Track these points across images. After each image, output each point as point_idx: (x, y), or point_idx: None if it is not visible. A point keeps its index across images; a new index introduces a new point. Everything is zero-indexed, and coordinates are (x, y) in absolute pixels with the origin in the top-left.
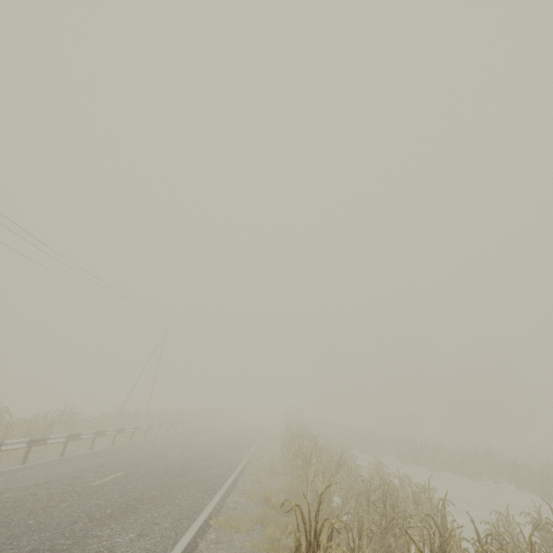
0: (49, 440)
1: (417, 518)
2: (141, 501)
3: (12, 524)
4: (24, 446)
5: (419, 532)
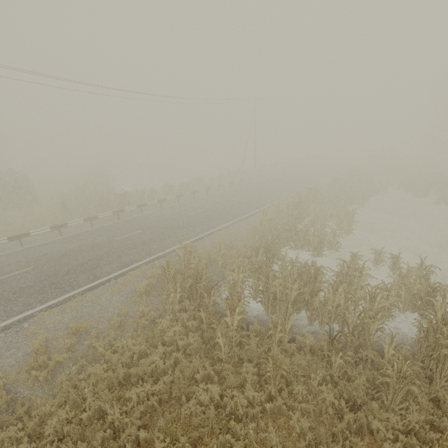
0: (184, 195)
1: (314, 243)
2: (198, 222)
3: (158, 227)
4: (174, 198)
5: (314, 249)
